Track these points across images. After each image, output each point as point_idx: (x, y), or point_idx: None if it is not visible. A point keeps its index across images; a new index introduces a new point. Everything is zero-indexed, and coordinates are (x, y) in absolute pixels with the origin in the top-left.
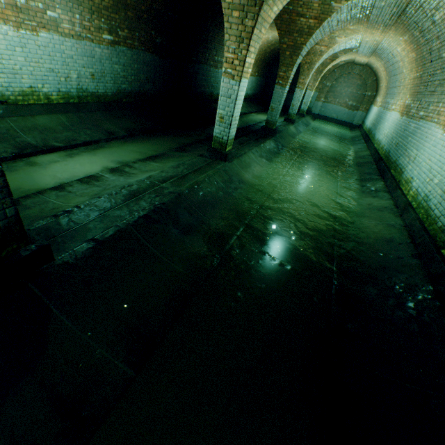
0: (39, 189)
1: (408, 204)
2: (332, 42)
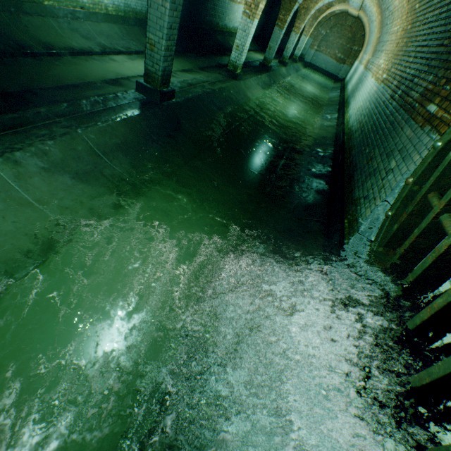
0: (129, 76)
1: (342, 122)
2: None
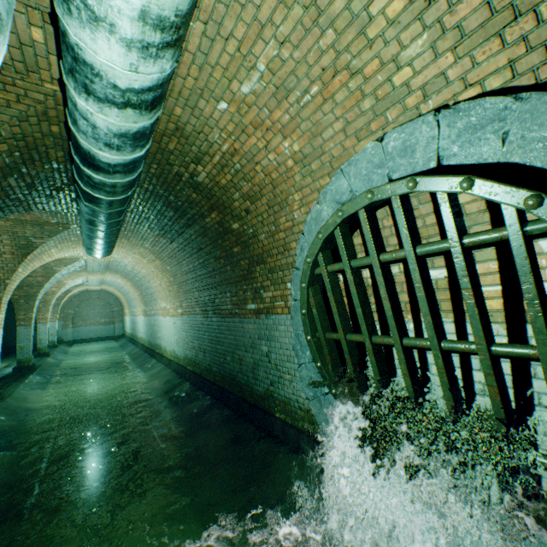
0: None
1: (170, 360)
2: (62, 283)
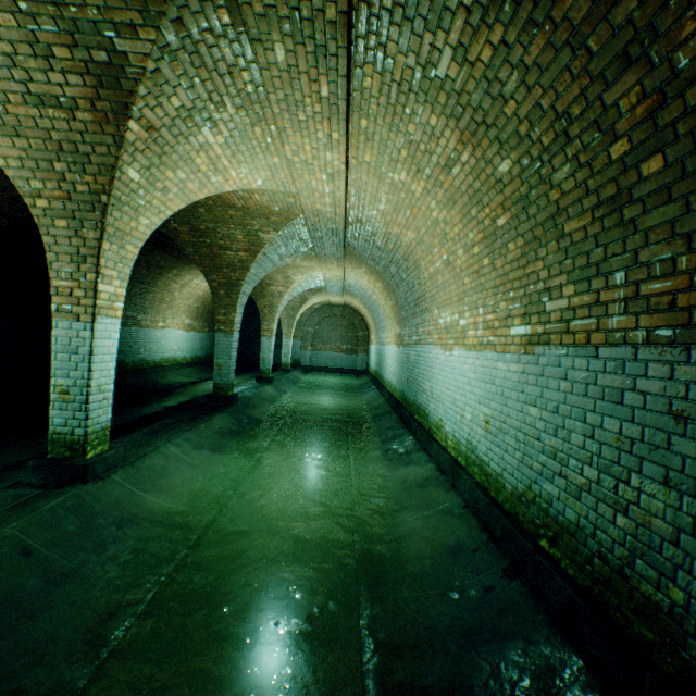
0: None
1: (454, 461)
2: (290, 281)
